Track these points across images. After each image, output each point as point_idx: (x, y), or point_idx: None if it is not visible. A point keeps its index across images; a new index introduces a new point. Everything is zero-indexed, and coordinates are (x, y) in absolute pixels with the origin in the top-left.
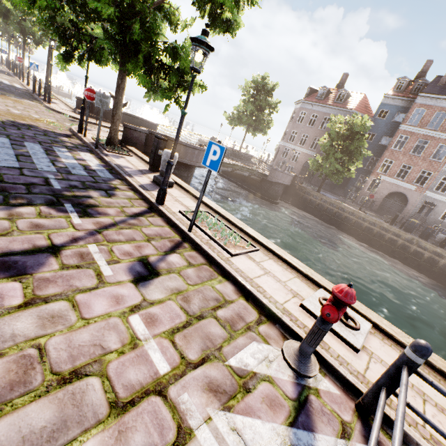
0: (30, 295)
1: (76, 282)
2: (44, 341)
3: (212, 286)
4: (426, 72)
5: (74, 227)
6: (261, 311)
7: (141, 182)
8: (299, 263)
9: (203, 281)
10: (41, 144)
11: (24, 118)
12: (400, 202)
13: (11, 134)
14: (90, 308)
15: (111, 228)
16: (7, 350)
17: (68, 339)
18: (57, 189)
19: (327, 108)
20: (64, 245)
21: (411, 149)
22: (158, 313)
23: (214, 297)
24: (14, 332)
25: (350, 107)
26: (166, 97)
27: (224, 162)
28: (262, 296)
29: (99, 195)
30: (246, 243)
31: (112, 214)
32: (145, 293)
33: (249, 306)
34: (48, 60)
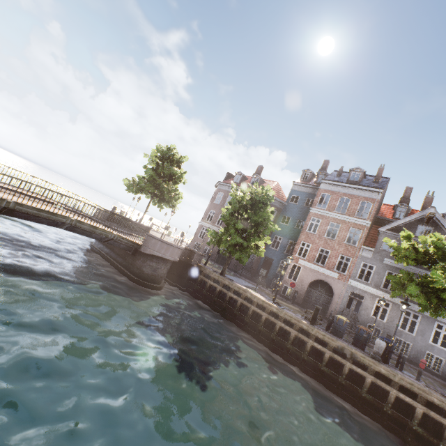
0: None
1: None
2: None
3: None
4: (325, 169)
5: None
6: None
7: None
8: None
9: None
10: None
11: None
12: (325, 293)
13: None
14: None
15: None
16: None
17: None
18: None
19: None
20: None
21: (325, 232)
22: None
23: None
24: None
25: None
26: None
27: (25, 204)
28: None
29: None
30: None
31: None
32: None
33: None
34: None
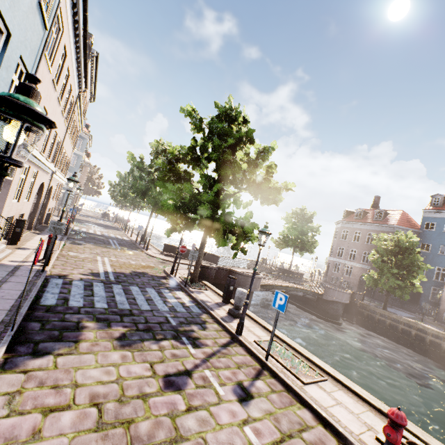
0: (188, 404)
1: (207, 398)
2: (204, 435)
3: (294, 411)
4: None
5: (193, 356)
6: (339, 440)
7: (220, 314)
8: (369, 396)
9: (285, 406)
10: (154, 288)
11: (138, 267)
12: None
13: (138, 283)
14: (220, 417)
15: (213, 357)
16: (189, 436)
17: (215, 436)
18: (174, 326)
19: (367, 225)
20: (192, 370)
21: None
22: (260, 427)
23: (297, 420)
24: (189, 427)
25: (391, 223)
26: (235, 249)
27: (278, 285)
28: (337, 424)
29: (198, 328)
30: (314, 372)
31: (210, 344)
32: (248, 411)
33: (328, 433)
34: (148, 221)
